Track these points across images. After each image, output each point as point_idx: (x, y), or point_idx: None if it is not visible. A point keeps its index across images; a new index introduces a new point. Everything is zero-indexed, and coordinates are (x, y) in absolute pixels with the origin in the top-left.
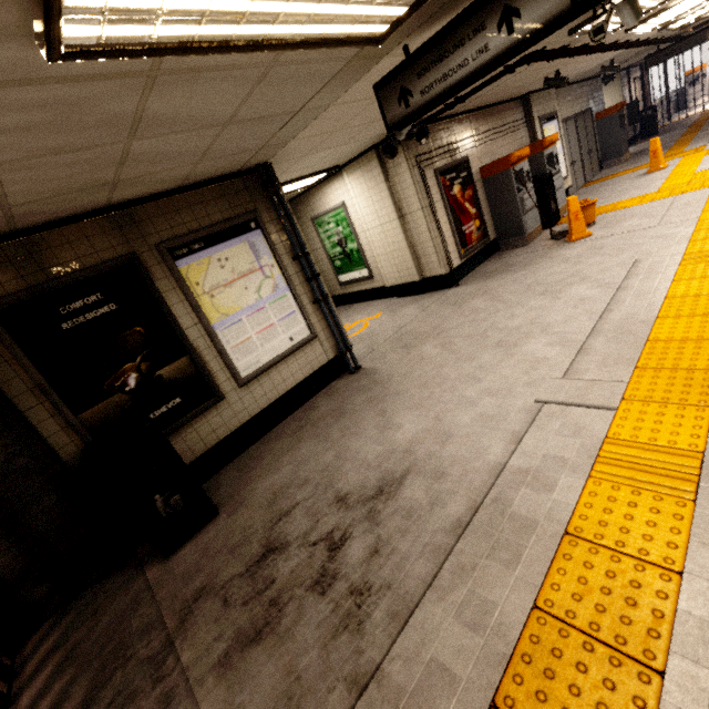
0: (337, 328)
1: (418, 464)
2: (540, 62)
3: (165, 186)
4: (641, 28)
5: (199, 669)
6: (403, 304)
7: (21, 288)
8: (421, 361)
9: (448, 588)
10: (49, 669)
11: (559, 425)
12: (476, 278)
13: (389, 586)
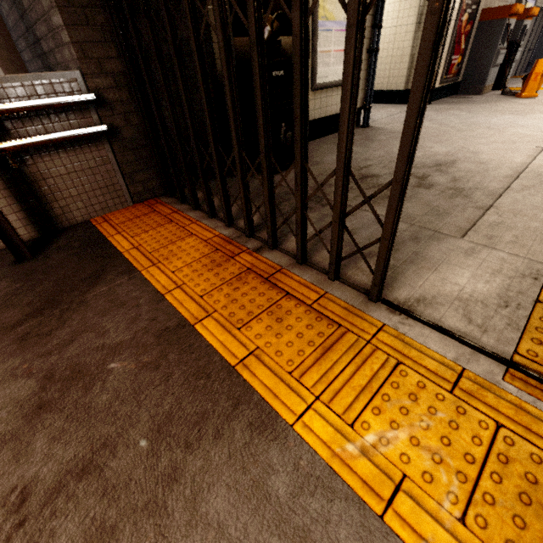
0: (371, 84)
1: (461, 159)
2: None
3: None
4: None
5: (355, 203)
6: (382, 106)
7: None
8: (426, 128)
9: (520, 190)
10: (216, 201)
11: None
12: (445, 103)
13: (476, 189)
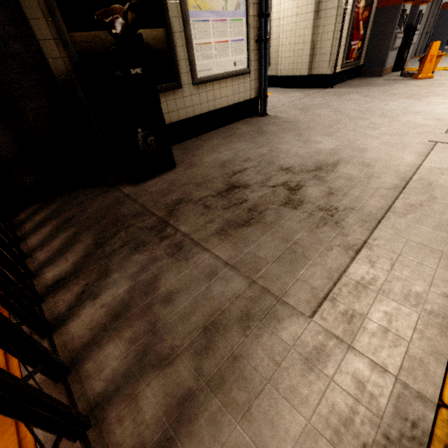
0: (264, 73)
1: (345, 159)
2: None
3: None
4: None
5: (201, 235)
6: (289, 91)
7: None
8: (320, 116)
9: (404, 213)
10: (49, 227)
11: None
12: (346, 86)
13: (352, 209)
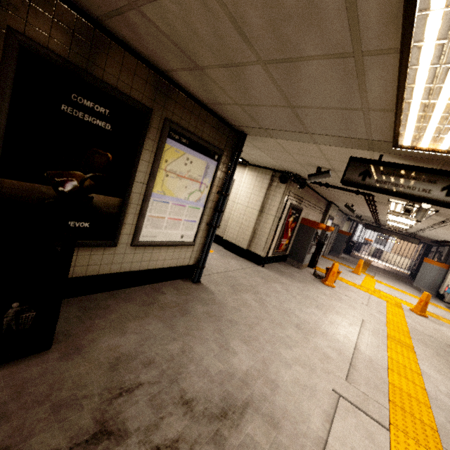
0: (207, 248)
1: (255, 401)
2: (360, 198)
3: (202, 96)
4: (390, 216)
5: None
6: (229, 255)
7: (61, 54)
8: (246, 306)
9: None
10: None
11: (356, 423)
12: (274, 270)
13: None
